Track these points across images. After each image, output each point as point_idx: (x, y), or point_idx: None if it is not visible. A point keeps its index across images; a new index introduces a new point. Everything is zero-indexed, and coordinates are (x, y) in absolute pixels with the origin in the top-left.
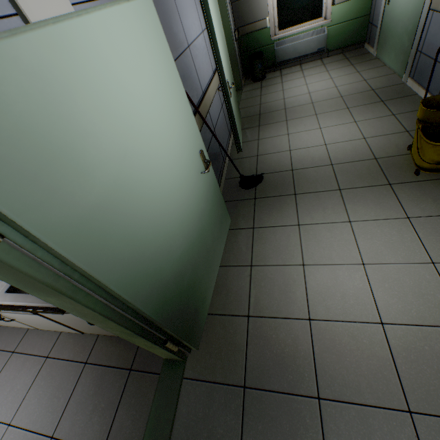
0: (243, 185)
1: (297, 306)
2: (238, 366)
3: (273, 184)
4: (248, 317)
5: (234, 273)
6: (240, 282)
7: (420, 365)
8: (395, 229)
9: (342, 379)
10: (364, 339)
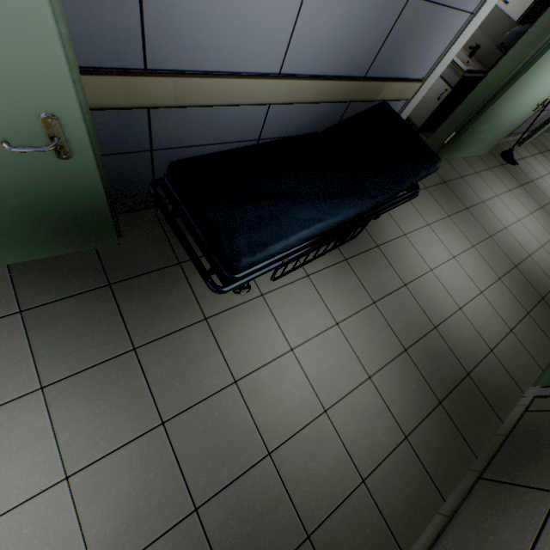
0: (504, 155)
1: (482, 196)
2: (446, 178)
3: (516, 173)
4: (460, 177)
5: (466, 166)
6: (466, 170)
7: (504, 240)
8: (543, 233)
9: (478, 216)
10: (494, 222)
